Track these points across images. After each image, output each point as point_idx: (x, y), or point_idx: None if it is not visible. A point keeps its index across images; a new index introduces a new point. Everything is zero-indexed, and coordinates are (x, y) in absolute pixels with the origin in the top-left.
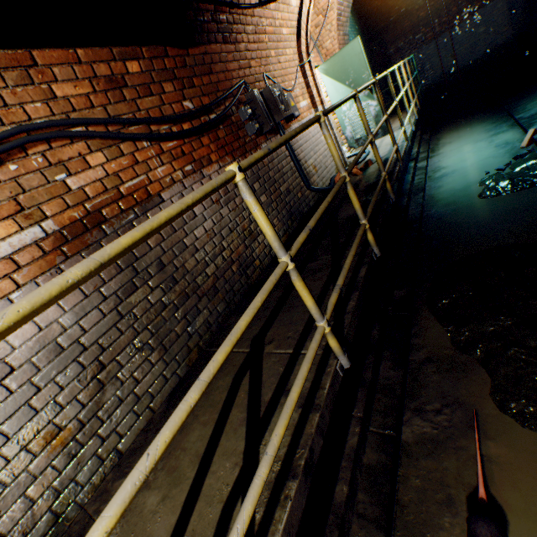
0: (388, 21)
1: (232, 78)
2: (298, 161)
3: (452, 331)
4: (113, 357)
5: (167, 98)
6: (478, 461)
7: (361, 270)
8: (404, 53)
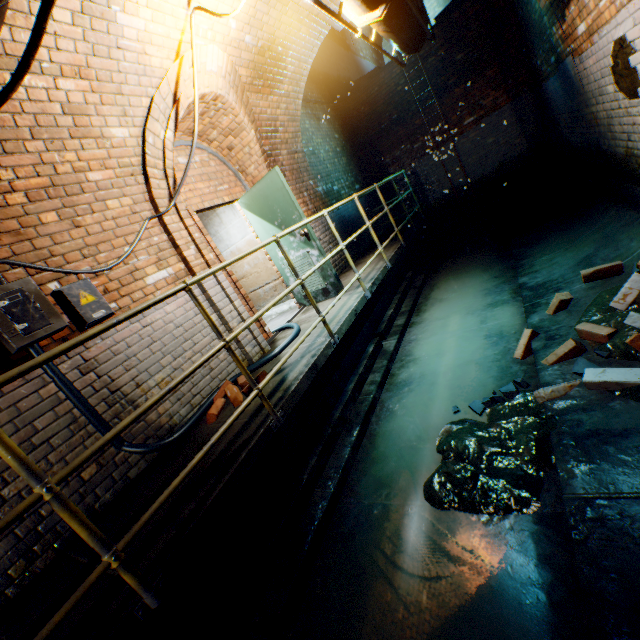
0: (379, 128)
1: None
2: (87, 406)
3: None
4: None
5: None
6: None
7: None
8: (403, 163)
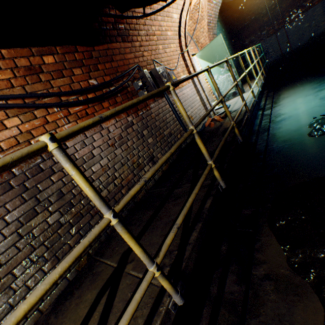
0: (243, 25)
1: (129, 63)
2: (177, 114)
3: (288, 251)
4: (9, 271)
5: (76, 78)
6: None
7: (207, 201)
8: (254, 43)
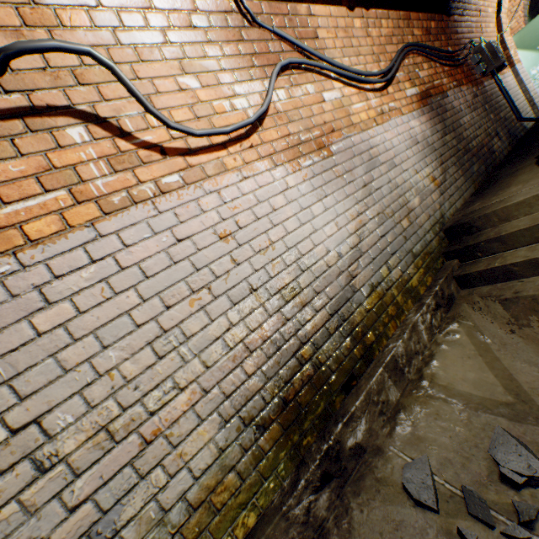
0: None
1: (465, 39)
2: (510, 98)
3: None
4: (445, 161)
5: (442, 44)
6: None
7: None
8: None
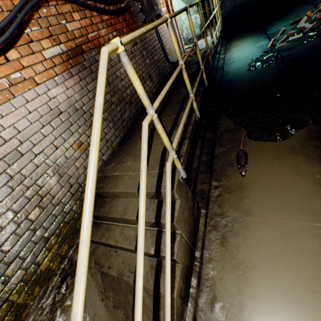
0: None
1: None
2: (162, 44)
3: (234, 120)
4: None
5: None
6: (241, 147)
7: (200, 89)
8: None
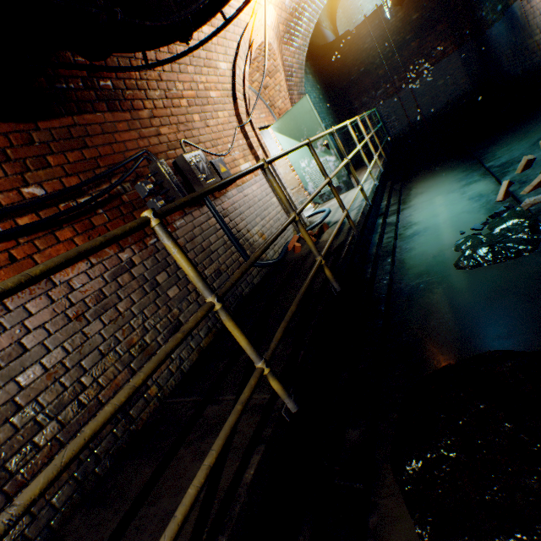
0: (349, 80)
1: (127, 149)
2: (232, 234)
3: None
4: None
5: None
6: None
7: (252, 460)
8: (368, 107)
